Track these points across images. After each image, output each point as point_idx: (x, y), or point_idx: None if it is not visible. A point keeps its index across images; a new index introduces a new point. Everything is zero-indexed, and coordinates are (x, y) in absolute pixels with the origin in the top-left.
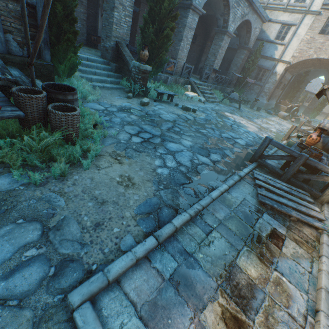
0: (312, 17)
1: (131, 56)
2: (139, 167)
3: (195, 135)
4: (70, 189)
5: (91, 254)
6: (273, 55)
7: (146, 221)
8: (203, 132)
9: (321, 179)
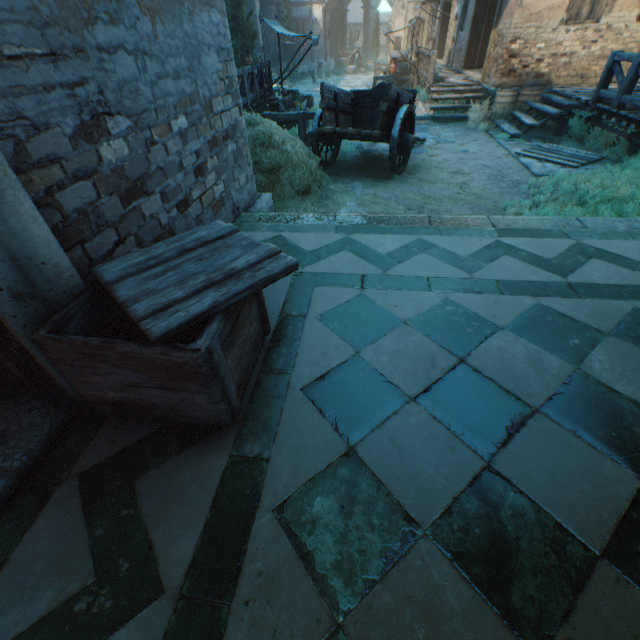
0: None
1: None
2: None
3: None
4: None
5: None
6: None
7: None
8: None
9: (407, 85)
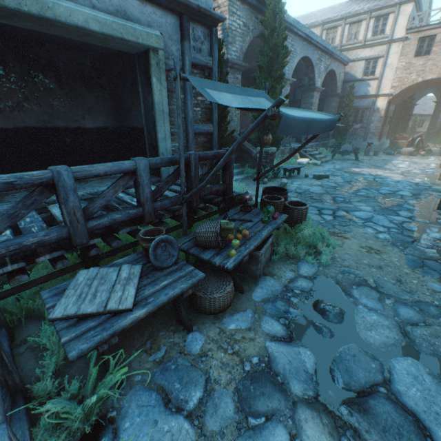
0: (399, 44)
1: (248, 144)
2: (363, 238)
3: (362, 200)
4: (346, 263)
5: (421, 297)
6: (367, 92)
7: (426, 272)
8: (362, 194)
9: None
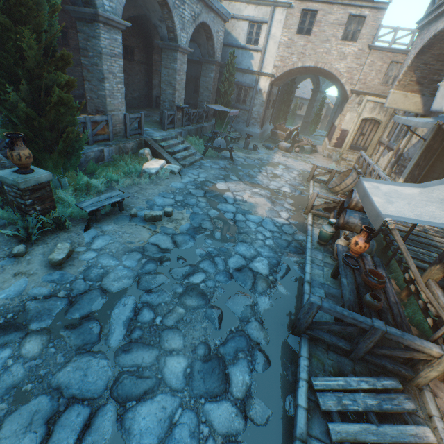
0: (284, 11)
1: None
2: None
3: (187, 312)
4: None
5: None
6: (251, 67)
7: None
8: (198, 283)
9: (409, 355)
